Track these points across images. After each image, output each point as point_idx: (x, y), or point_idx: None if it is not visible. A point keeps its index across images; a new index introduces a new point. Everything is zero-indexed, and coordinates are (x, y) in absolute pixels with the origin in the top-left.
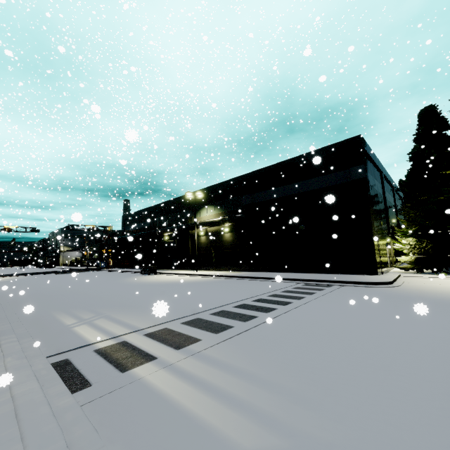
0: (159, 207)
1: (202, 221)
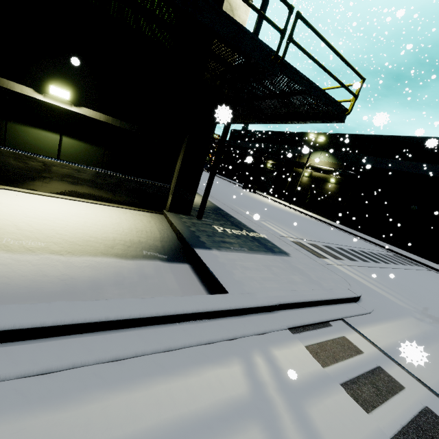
0: (272, 134)
1: (312, 164)
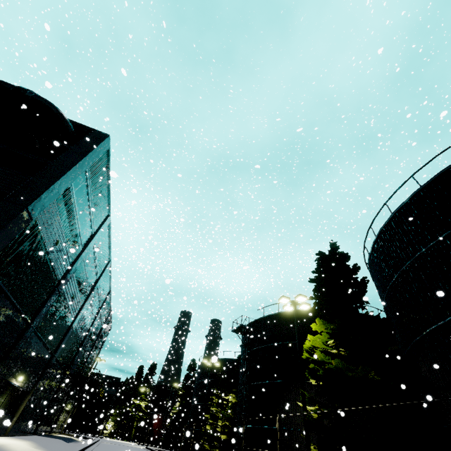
0: None
1: None
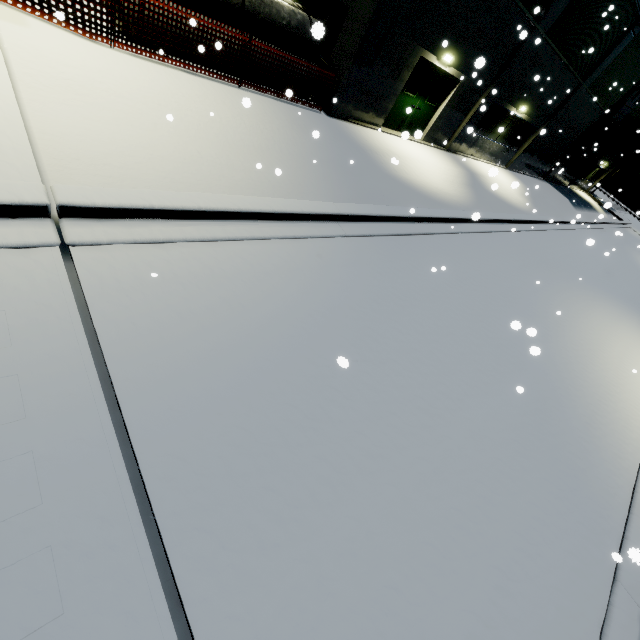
0: None
1: None
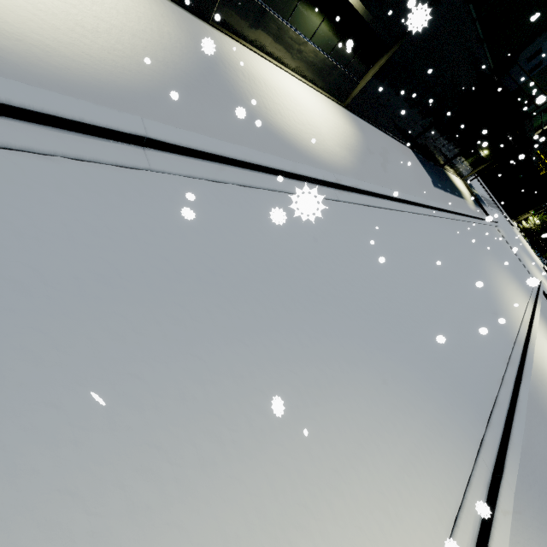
0: None
1: None
